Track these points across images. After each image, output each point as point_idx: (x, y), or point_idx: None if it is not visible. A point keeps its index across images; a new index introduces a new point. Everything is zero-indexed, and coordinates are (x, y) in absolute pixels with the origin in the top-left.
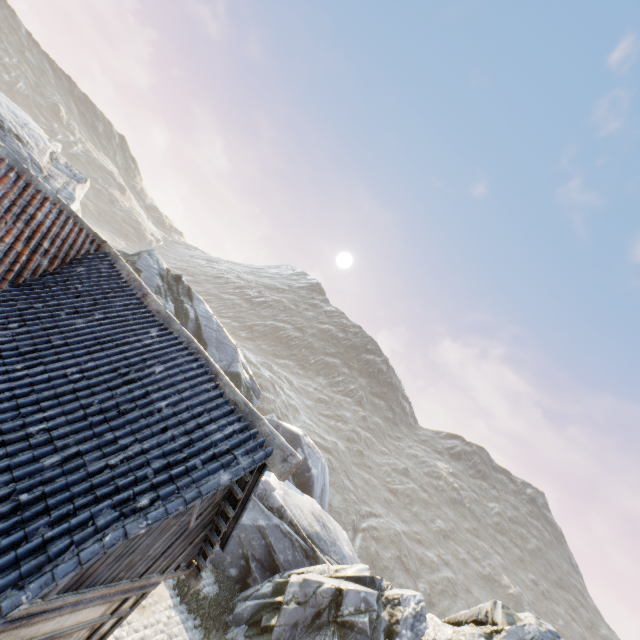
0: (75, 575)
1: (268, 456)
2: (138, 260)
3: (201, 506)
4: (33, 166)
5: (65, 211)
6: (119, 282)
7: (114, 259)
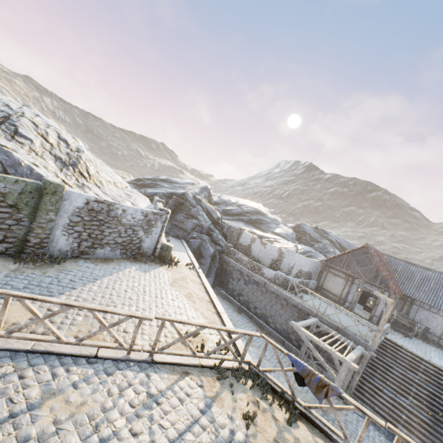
0: None
1: None
2: (304, 230)
3: None
4: (275, 221)
5: (381, 253)
6: (403, 263)
7: (391, 257)
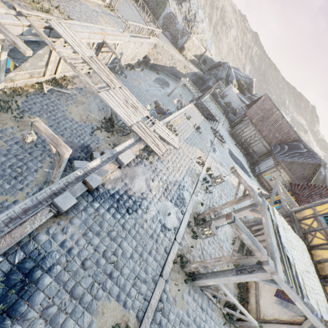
0: (289, 168)
1: (320, 162)
2: None
3: (307, 172)
4: None
5: (294, 132)
6: (301, 144)
7: (301, 141)
